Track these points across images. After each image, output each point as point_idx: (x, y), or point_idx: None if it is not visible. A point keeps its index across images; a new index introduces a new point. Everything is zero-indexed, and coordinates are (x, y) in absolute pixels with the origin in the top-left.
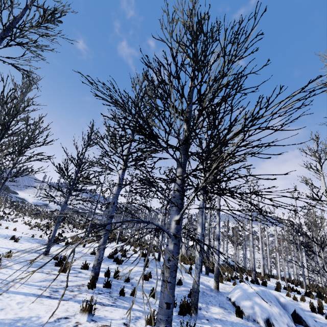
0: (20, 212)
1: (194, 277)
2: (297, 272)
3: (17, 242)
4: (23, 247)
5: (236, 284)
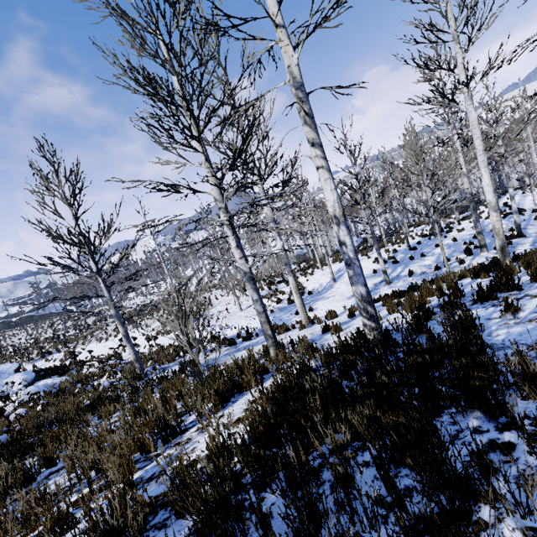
0: (57, 351)
1: (517, 218)
2: (393, 222)
3: (313, 310)
4: (337, 304)
5: (463, 229)
